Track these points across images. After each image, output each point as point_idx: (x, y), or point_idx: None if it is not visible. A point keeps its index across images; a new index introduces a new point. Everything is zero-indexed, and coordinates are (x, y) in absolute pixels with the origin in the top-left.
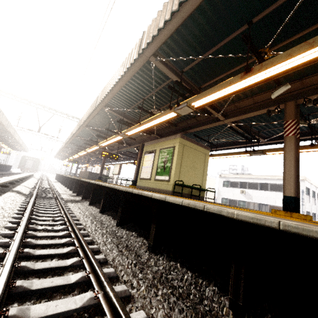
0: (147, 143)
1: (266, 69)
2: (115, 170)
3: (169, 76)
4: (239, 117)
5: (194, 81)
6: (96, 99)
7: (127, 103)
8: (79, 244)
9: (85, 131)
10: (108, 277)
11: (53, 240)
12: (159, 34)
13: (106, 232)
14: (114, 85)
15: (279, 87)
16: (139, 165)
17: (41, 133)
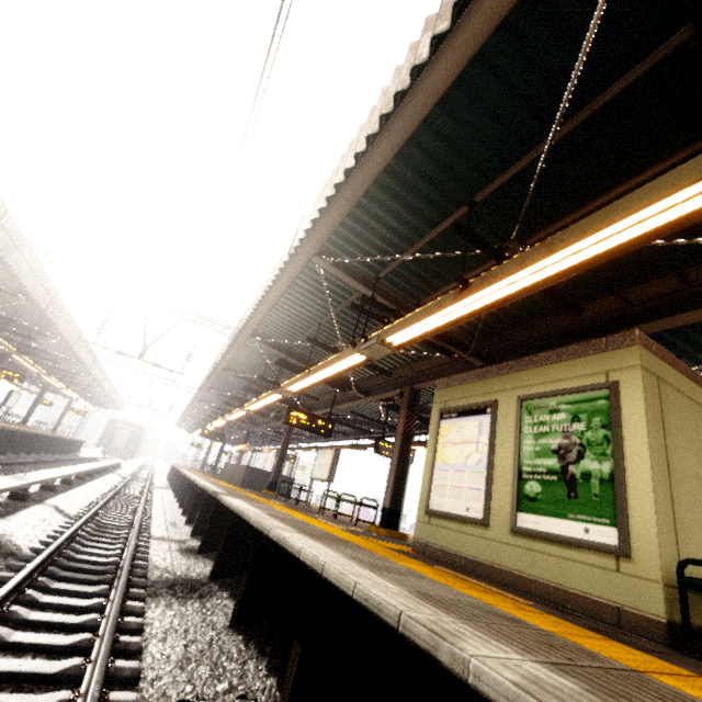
0: (449, 379)
1: None
2: (318, 466)
3: None
4: None
5: None
6: (293, 236)
7: (395, 237)
8: None
9: (248, 355)
10: None
11: None
12: None
13: None
14: (379, 124)
15: None
16: (403, 457)
17: (146, 361)
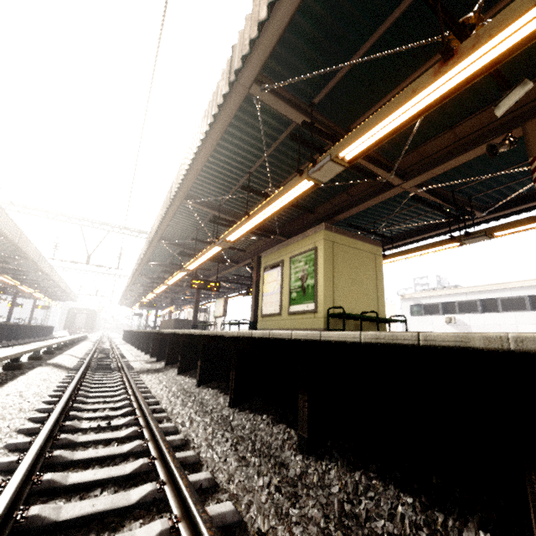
0: (266, 251)
1: (489, 40)
2: (216, 309)
3: (290, 116)
4: (430, 173)
5: (336, 119)
6: (170, 189)
7: (222, 186)
8: (157, 452)
9: (160, 251)
10: (221, 524)
11: (107, 448)
12: (261, 36)
13: (210, 420)
14: (194, 155)
15: (509, 91)
16: (258, 294)
17: (92, 265)
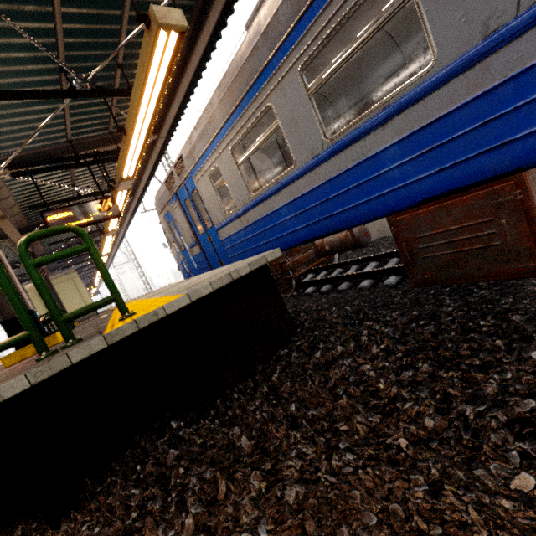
0: None
1: None
2: None
3: None
4: None
5: None
6: None
7: None
8: None
9: None
10: None
11: None
12: None
13: None
14: None
15: None
16: None
17: None
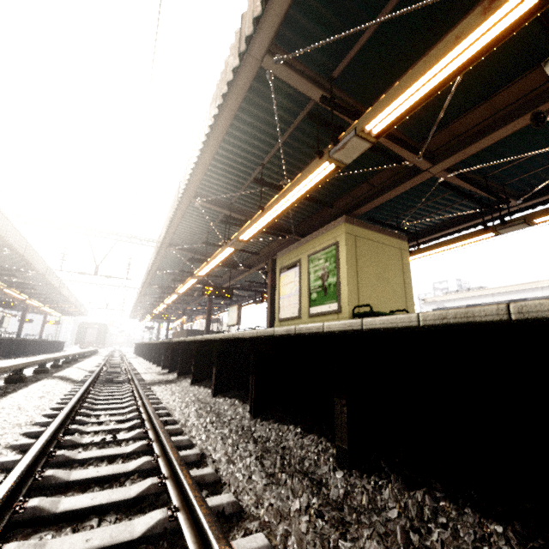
0: (282, 252)
1: None
2: (230, 317)
3: (306, 93)
4: (463, 152)
5: (357, 96)
6: (178, 188)
7: (233, 182)
8: (168, 470)
9: (169, 258)
10: None
11: (110, 466)
12: None
13: (229, 432)
14: (203, 144)
15: None
16: (273, 299)
17: (100, 275)
